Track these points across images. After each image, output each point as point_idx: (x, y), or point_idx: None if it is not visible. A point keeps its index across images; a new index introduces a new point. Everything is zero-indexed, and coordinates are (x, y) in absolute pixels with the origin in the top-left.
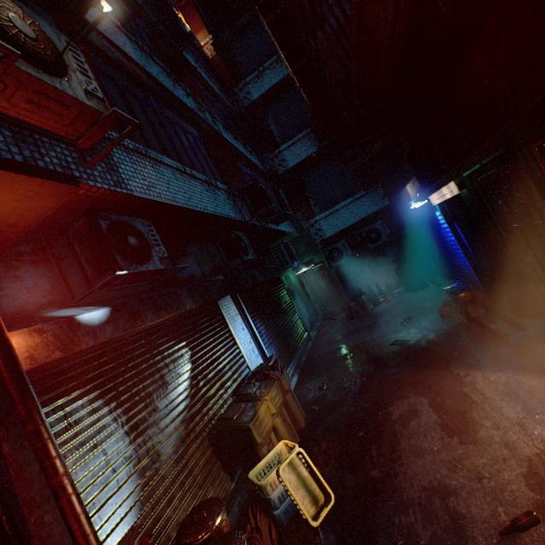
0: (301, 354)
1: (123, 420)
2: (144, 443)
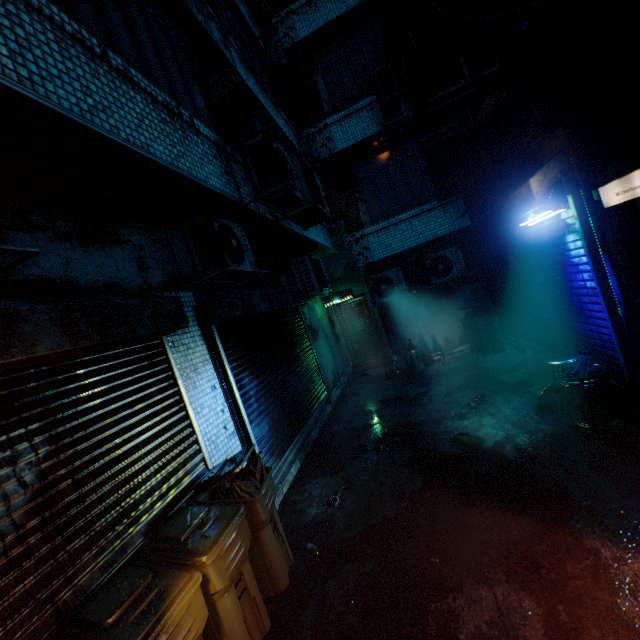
0: (311, 426)
1: None
2: None
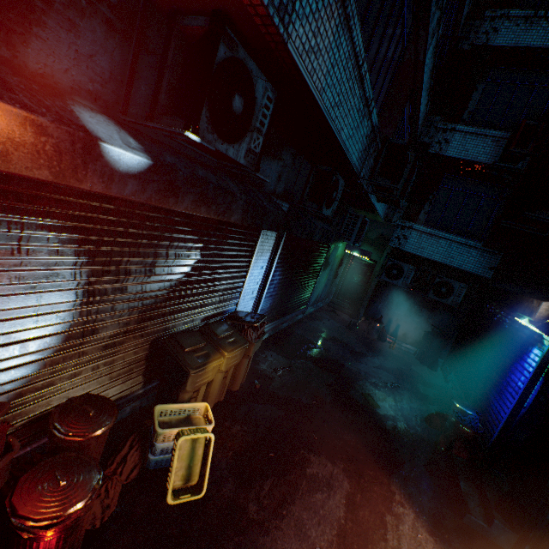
0: (286, 320)
1: (83, 280)
2: (87, 313)
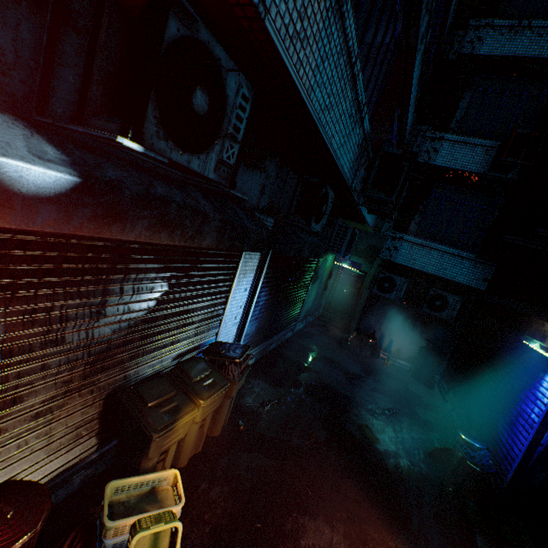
0: (274, 341)
1: None
2: (2, 380)
